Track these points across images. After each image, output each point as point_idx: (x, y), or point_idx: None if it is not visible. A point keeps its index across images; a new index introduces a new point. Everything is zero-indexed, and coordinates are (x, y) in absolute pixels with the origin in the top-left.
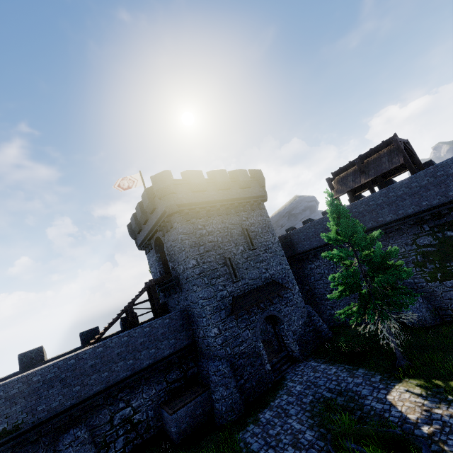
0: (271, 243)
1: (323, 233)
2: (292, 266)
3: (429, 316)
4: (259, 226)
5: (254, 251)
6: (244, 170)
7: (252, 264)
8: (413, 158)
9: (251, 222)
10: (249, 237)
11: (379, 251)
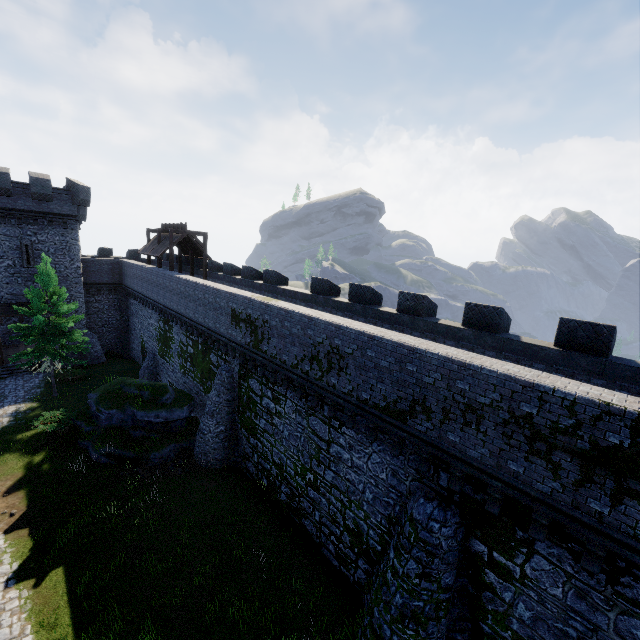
0: (64, 268)
1: (27, 289)
2: (119, 293)
3: (148, 376)
4: (53, 247)
5: (30, 270)
6: (46, 180)
7: (20, 281)
8: (203, 253)
9: (41, 239)
10: (28, 254)
11: (41, 322)
